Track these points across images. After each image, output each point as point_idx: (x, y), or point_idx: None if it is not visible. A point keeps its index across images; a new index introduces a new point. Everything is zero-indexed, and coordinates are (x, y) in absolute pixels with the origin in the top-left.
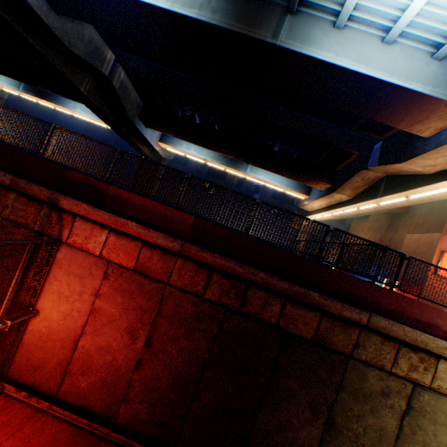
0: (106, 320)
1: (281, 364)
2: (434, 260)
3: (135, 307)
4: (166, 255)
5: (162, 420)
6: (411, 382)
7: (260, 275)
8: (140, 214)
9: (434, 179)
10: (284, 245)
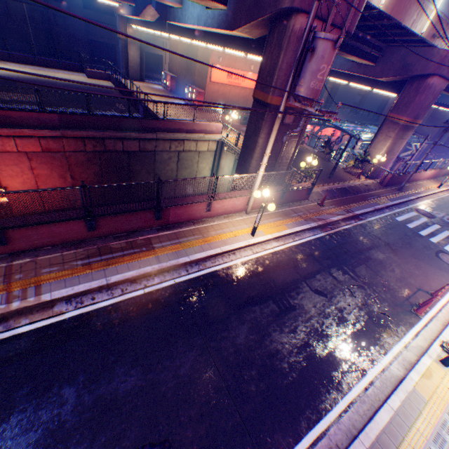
0: (46, 177)
1: (132, 164)
2: (210, 72)
3: (57, 167)
4: (56, 140)
5: (97, 199)
6: (178, 152)
7: (108, 134)
8: (24, 123)
9: (184, 35)
10: (112, 115)
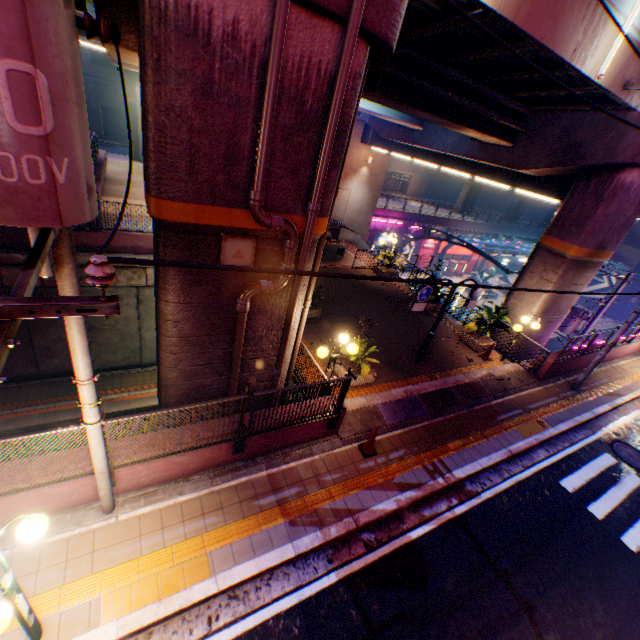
0: None
1: None
2: None
3: None
4: None
5: None
6: (136, 287)
7: None
8: None
9: None
10: None
